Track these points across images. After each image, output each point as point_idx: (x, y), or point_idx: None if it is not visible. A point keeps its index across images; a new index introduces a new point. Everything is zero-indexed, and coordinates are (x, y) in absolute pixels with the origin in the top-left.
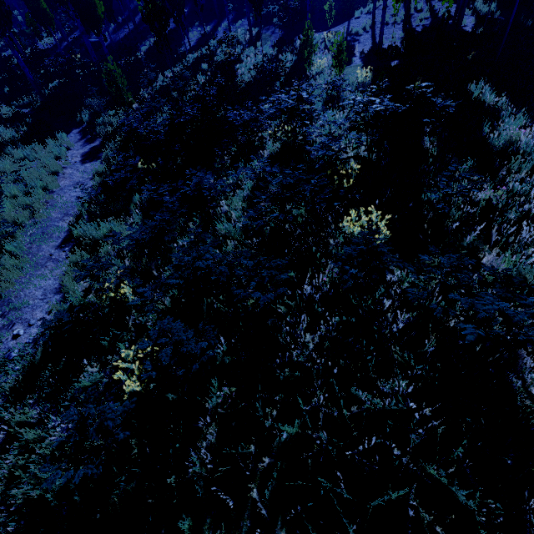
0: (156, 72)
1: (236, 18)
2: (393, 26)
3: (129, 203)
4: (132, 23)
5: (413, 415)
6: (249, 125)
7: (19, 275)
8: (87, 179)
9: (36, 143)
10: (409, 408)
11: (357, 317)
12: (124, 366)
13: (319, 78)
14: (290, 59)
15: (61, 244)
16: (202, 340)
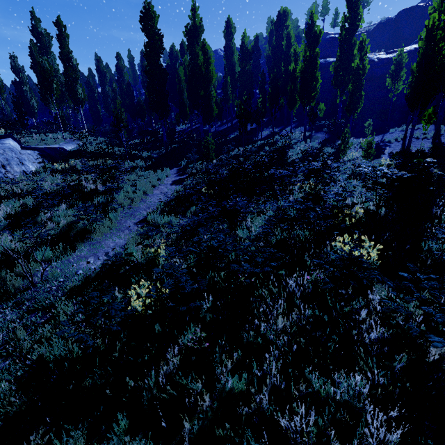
0: (235, 147)
1: (297, 126)
2: (423, 140)
3: (187, 209)
4: (230, 123)
5: (368, 429)
6: (284, 179)
7: (107, 232)
8: (169, 193)
9: (151, 170)
10: (365, 420)
11: (329, 316)
12: (138, 291)
13: (349, 163)
14: (330, 151)
15: (138, 222)
16: (196, 300)
